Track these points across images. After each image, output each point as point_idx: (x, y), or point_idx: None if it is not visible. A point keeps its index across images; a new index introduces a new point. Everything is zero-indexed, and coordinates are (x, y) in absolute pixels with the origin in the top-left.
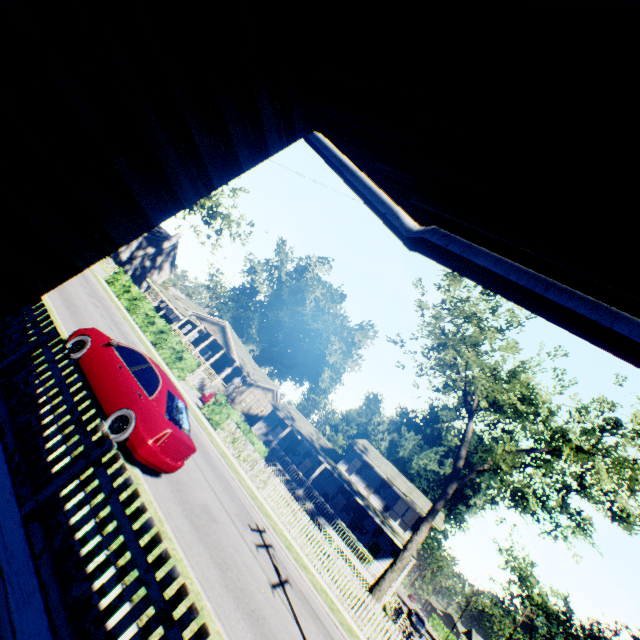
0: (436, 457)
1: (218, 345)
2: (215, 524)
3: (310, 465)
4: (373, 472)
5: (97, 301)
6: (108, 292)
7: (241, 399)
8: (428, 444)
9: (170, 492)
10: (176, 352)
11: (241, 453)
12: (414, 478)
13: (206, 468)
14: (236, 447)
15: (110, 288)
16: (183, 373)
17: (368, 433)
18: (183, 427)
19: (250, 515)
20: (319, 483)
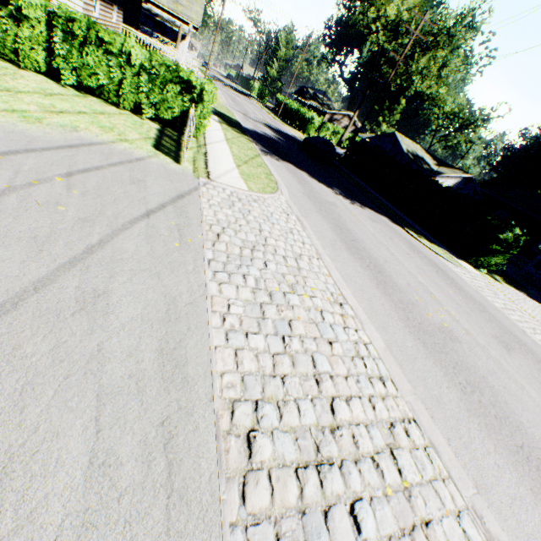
0: None
1: None
2: None
3: None
4: None
5: None
6: None
7: None
8: None
9: None
10: None
11: None
12: None
13: None
14: None
15: None
16: None
17: None
18: None
19: None
20: None
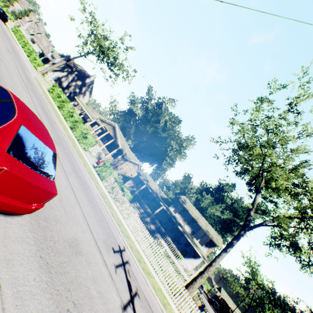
0: (220, 209)
1: (111, 137)
2: (78, 257)
3: (154, 205)
4: (188, 213)
5: (32, 92)
6: (46, 94)
7: (121, 167)
8: (215, 202)
9: (27, 231)
10: (83, 134)
11: (116, 196)
12: (207, 218)
13: (86, 205)
14: (113, 192)
15: (50, 94)
16: (86, 146)
17: (185, 193)
18: (39, 169)
19: (115, 239)
20: (158, 215)
